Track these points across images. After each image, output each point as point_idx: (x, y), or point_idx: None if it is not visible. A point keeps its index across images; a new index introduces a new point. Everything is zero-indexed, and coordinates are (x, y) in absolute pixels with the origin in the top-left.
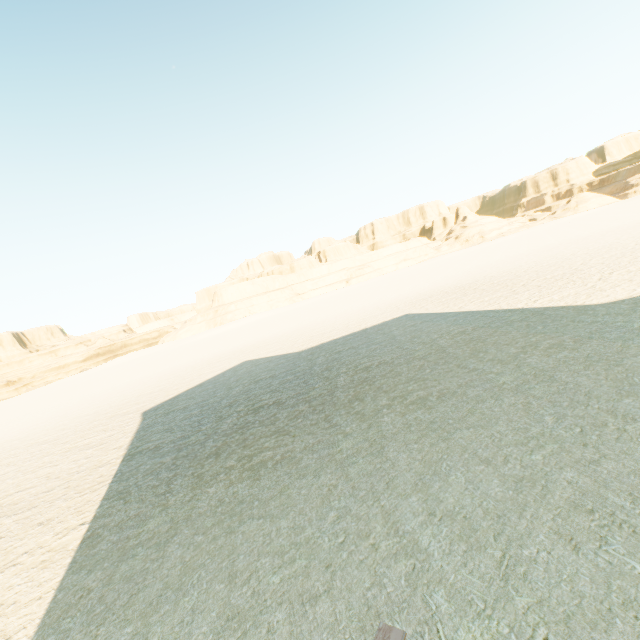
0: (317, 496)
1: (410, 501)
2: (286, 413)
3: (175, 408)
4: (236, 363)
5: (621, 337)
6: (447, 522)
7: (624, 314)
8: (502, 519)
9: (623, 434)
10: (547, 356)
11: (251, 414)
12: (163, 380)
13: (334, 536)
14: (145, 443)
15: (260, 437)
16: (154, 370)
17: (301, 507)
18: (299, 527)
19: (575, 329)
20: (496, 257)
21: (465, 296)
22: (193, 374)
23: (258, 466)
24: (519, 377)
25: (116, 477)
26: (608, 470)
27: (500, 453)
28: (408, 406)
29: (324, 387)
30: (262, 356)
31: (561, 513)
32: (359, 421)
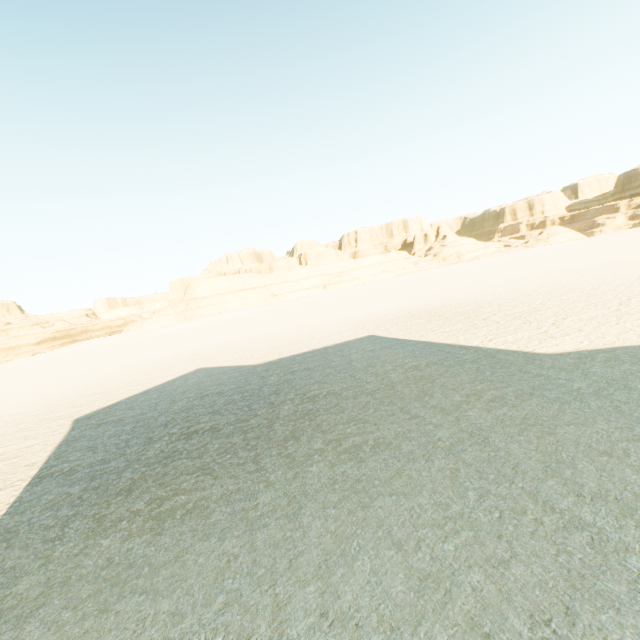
0: (213, 569)
1: (307, 591)
2: (218, 444)
3: (109, 419)
4: (190, 369)
5: (560, 398)
6: (337, 630)
7: (567, 370)
8: (394, 634)
9: (539, 528)
10: (487, 411)
11: (183, 440)
12: (111, 379)
13: (212, 633)
14: (61, 463)
15: (181, 473)
16: (107, 365)
17: (191, 583)
18: (179, 614)
19: (520, 381)
20: (467, 281)
21: (429, 323)
22: (144, 376)
23: (166, 515)
24: (455, 434)
25: (12, 507)
26: (515, 577)
27: (414, 535)
28: (340, 455)
29: (266, 415)
30: (218, 364)
31: (456, 634)
32: (287, 467)
